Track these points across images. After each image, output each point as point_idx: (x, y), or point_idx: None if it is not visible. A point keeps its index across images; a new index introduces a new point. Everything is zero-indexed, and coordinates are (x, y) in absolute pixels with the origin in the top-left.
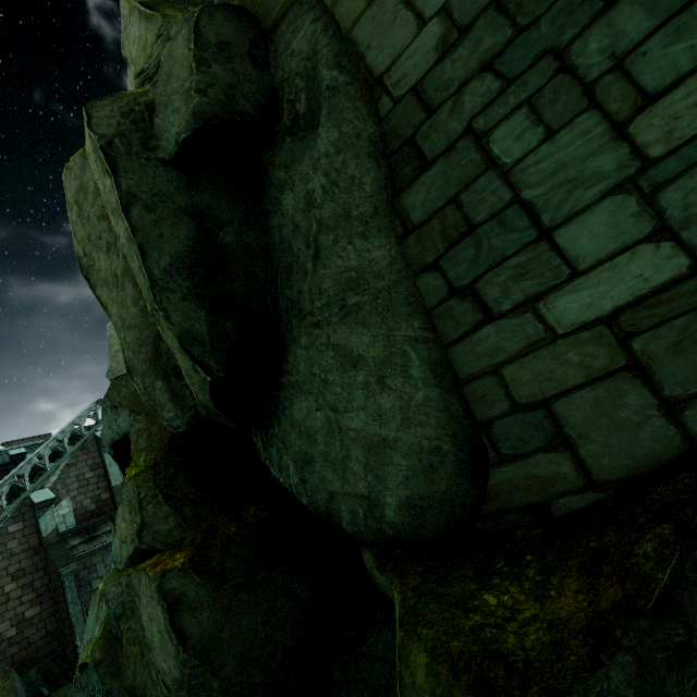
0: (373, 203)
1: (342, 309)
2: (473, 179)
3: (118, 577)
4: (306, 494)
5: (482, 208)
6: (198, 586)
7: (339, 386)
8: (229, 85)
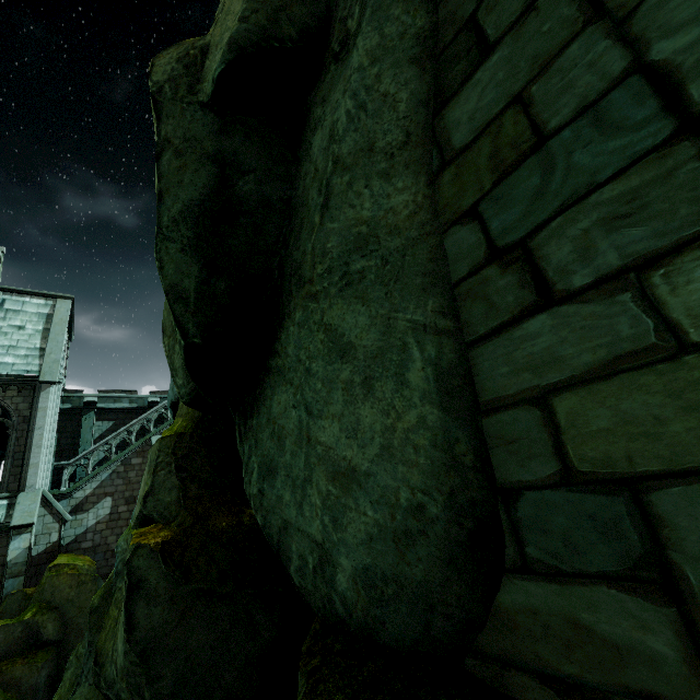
0: (405, 127)
1: (343, 277)
2: (557, 51)
3: (128, 533)
4: (261, 513)
5: (566, 100)
6: (161, 575)
7: (320, 380)
8: (276, 9)
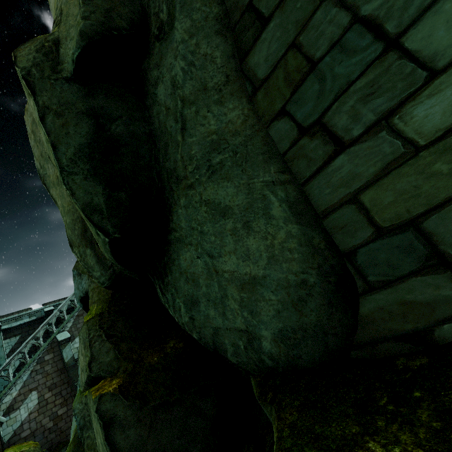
0: (224, 72)
1: (209, 169)
2: (309, 17)
3: (80, 397)
4: (195, 331)
5: (322, 42)
6: (126, 407)
7: (212, 235)
8: (107, 10)
